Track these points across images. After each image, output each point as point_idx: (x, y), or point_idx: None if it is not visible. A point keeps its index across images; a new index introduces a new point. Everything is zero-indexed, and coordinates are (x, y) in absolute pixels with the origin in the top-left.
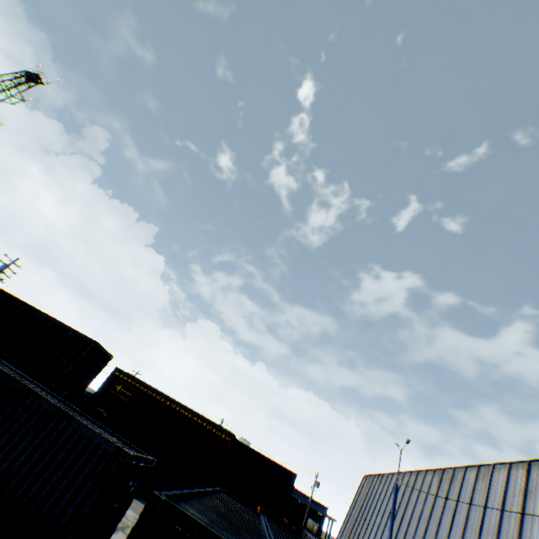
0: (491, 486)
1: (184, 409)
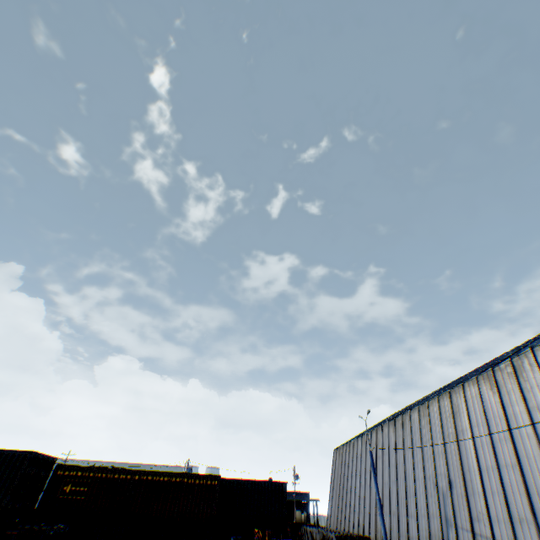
0: (431, 419)
1: (158, 475)
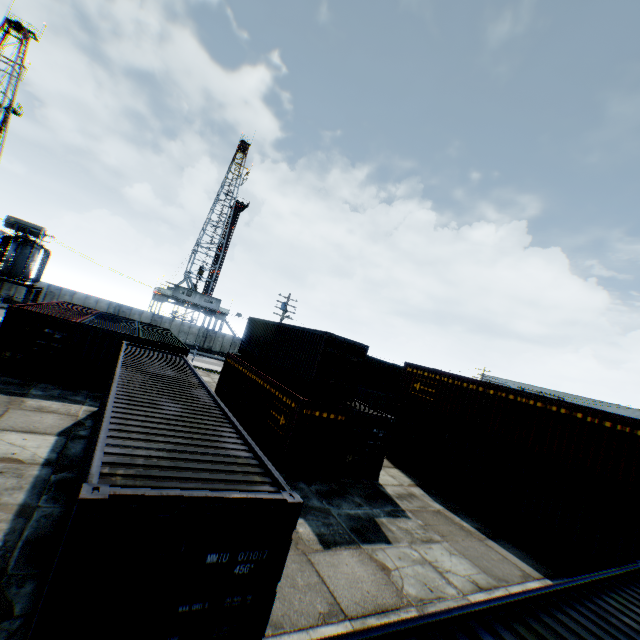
0: None
1: (523, 397)
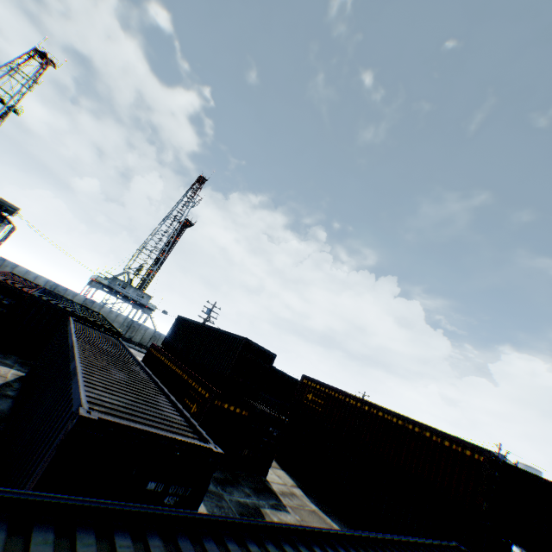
0: None
1: (389, 414)
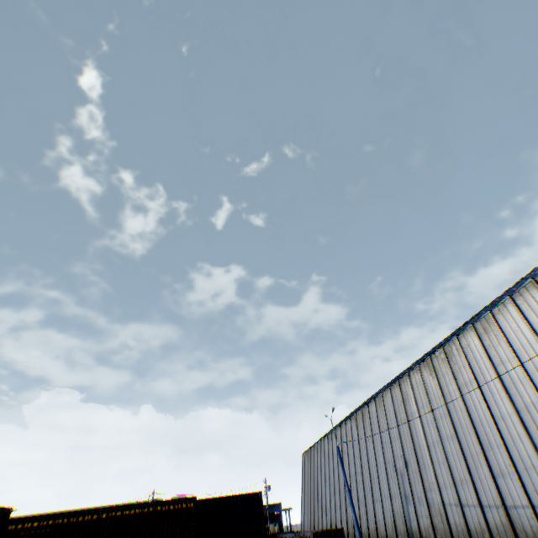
0: (386, 408)
1: (129, 508)
